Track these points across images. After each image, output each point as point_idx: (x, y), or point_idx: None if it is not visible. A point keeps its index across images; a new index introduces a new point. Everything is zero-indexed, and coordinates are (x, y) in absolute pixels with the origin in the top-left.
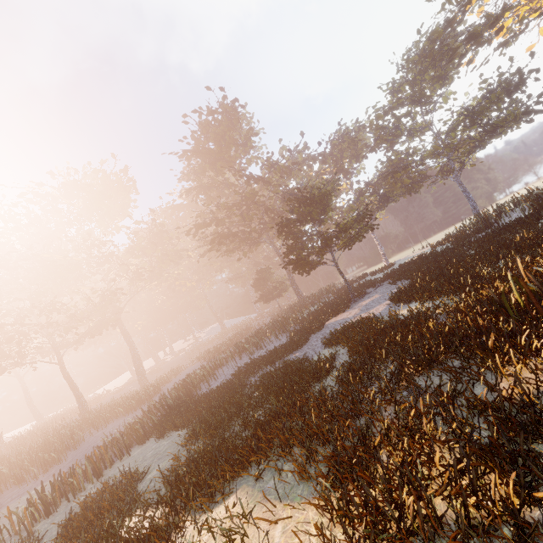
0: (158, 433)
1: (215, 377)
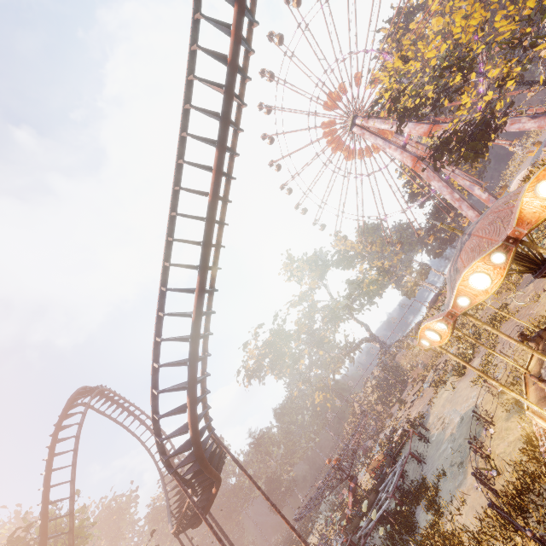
0: None
1: None
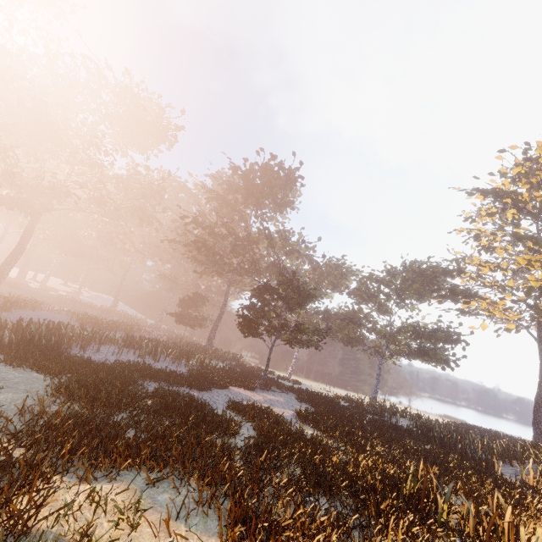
0: (5, 355)
1: (91, 347)
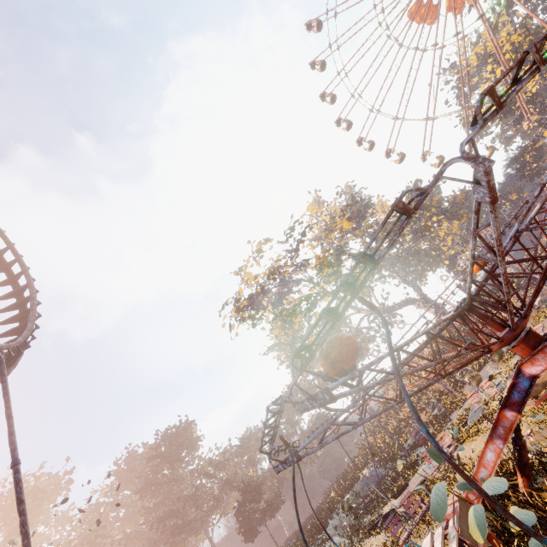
0: None
1: None
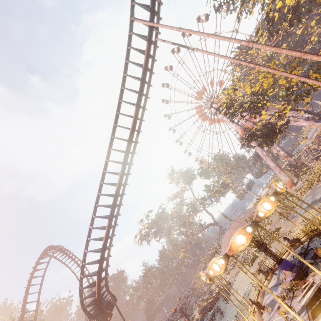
0: None
1: None
